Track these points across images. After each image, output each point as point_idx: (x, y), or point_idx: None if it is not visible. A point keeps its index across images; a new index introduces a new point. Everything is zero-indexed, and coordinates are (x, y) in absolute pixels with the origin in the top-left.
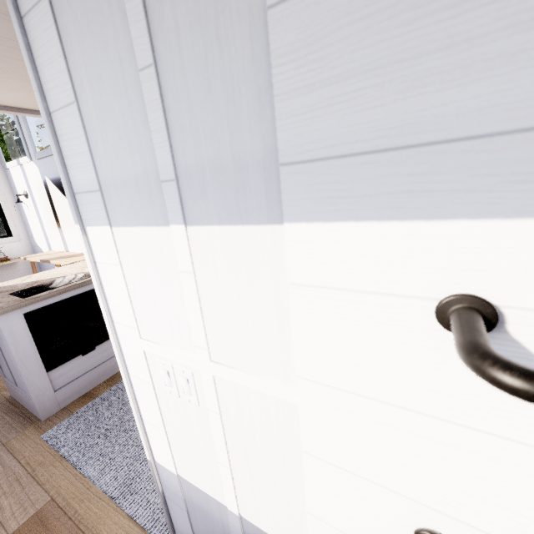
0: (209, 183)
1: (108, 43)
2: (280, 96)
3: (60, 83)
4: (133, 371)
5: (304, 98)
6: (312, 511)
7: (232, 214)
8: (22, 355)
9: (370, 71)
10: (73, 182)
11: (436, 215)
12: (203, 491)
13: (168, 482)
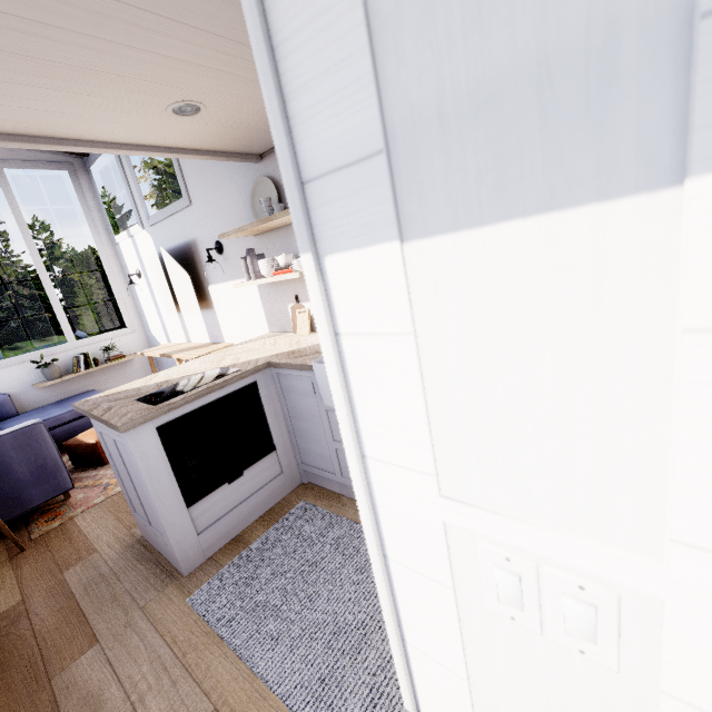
0: None
1: None
2: None
3: None
4: (398, 555)
5: None
6: None
7: None
8: (157, 485)
9: None
10: (304, 154)
11: None
12: None
13: None
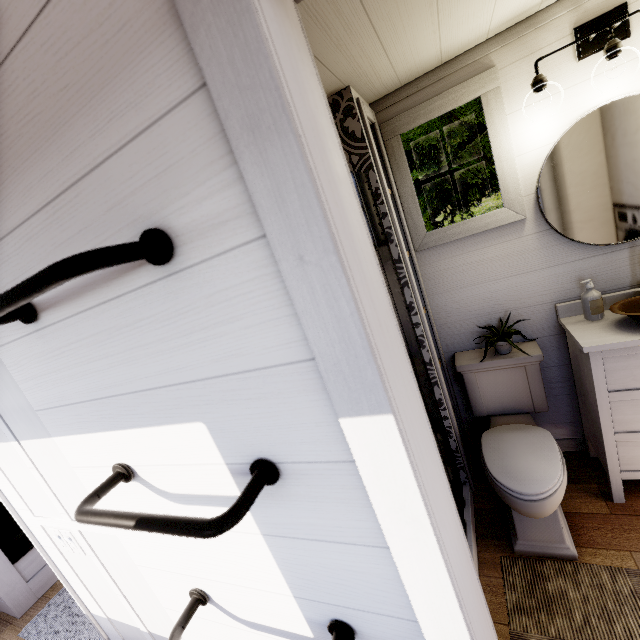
0: (16, 418)
1: None
2: (19, 382)
3: None
4: (43, 543)
5: (27, 384)
6: (165, 605)
7: (34, 433)
8: None
9: (40, 376)
10: None
11: (93, 431)
12: (126, 623)
13: (107, 628)
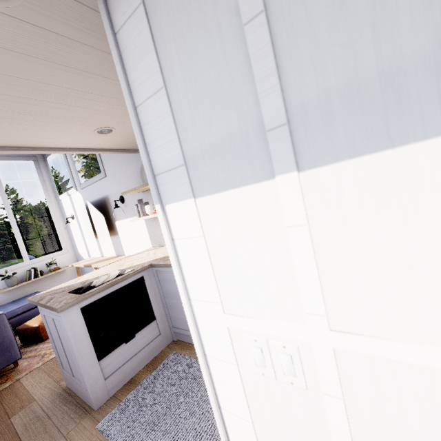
0: (336, 113)
1: (206, 16)
2: None
3: (149, 76)
4: (211, 352)
5: None
6: None
7: (374, 139)
8: (79, 346)
9: None
10: (155, 165)
11: None
12: None
13: None
